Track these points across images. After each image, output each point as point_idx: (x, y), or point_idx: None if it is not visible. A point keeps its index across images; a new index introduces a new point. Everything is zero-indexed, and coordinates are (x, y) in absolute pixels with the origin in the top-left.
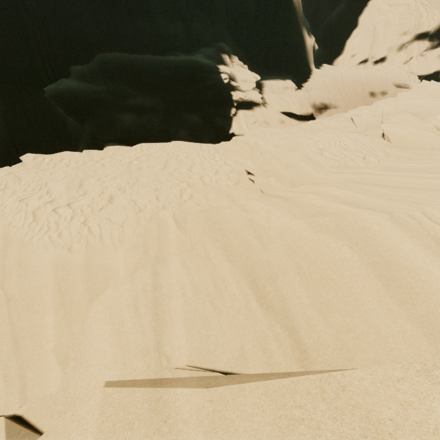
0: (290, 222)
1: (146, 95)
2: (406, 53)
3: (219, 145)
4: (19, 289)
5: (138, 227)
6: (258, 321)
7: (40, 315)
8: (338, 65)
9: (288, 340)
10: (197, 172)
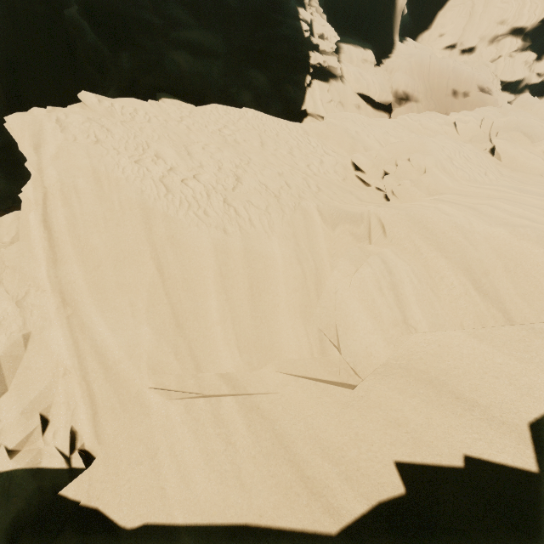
0: (490, 229)
1: (204, 28)
2: (497, 49)
3: (308, 126)
4: (180, 268)
5: (284, 216)
6: (477, 305)
7: (203, 297)
8: (422, 43)
9: (502, 318)
10: (301, 158)
